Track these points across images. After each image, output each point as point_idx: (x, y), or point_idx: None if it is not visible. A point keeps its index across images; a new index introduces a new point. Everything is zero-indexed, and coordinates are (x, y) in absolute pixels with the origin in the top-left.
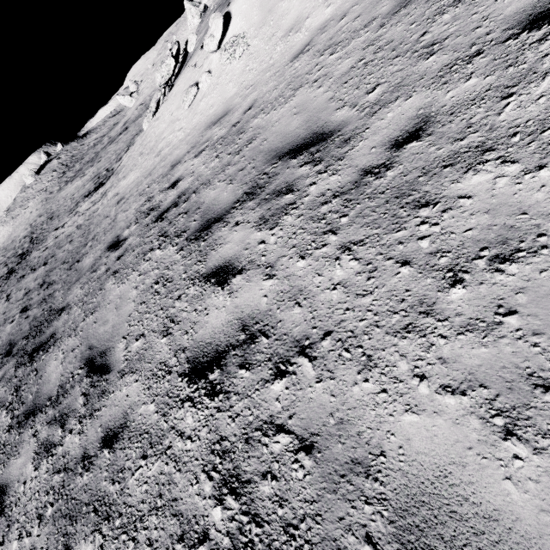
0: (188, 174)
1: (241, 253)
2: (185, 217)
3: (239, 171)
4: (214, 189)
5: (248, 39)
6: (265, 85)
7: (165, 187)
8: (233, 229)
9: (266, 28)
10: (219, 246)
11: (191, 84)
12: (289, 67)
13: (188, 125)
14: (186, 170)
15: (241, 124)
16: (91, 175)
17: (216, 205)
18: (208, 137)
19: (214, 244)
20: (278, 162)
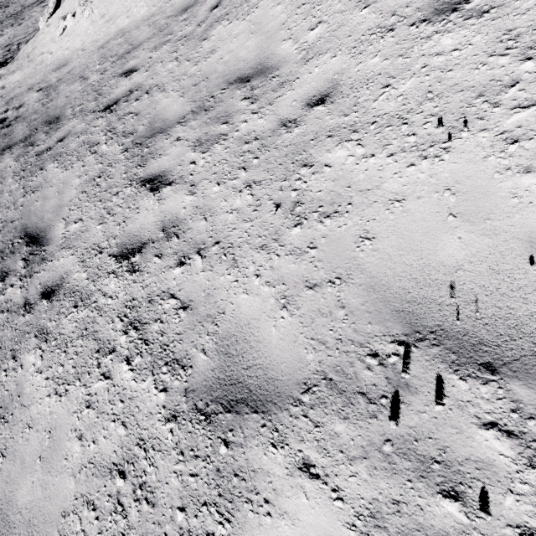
0: (27, 104)
1: (3, 169)
2: (3, 138)
3: (34, 120)
4: (21, 126)
5: (94, 7)
6: (83, 58)
7: (15, 106)
8: (9, 156)
9: (103, 6)
10: (1, 163)
11: (69, 11)
12: (94, 53)
13: (55, 54)
14: (28, 100)
15: (59, 82)
16: (6, 41)
17: (15, 138)
18: (50, 79)
19: (0, 161)
20: (43, 125)
